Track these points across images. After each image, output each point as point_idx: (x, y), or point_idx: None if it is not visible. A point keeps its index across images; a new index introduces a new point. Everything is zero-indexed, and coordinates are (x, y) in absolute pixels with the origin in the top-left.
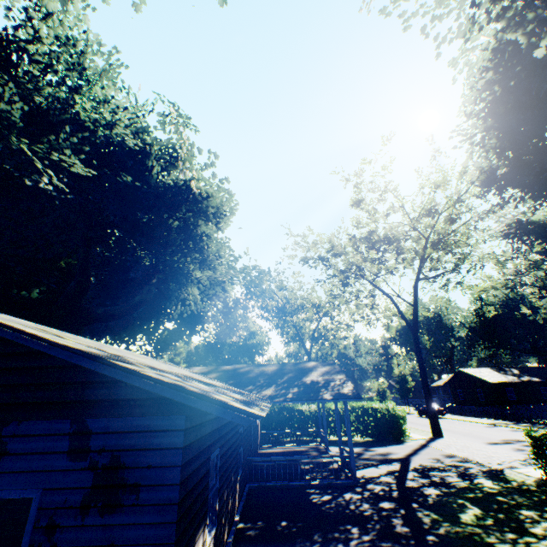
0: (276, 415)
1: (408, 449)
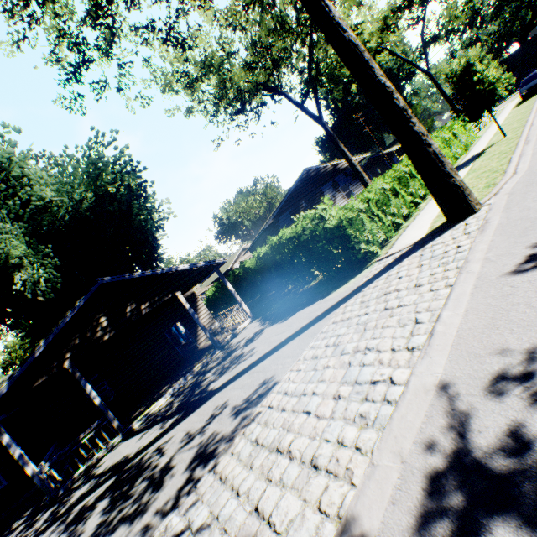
0: (247, 276)
1: (286, 334)
